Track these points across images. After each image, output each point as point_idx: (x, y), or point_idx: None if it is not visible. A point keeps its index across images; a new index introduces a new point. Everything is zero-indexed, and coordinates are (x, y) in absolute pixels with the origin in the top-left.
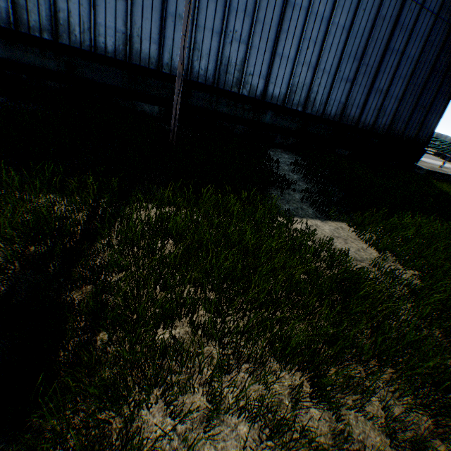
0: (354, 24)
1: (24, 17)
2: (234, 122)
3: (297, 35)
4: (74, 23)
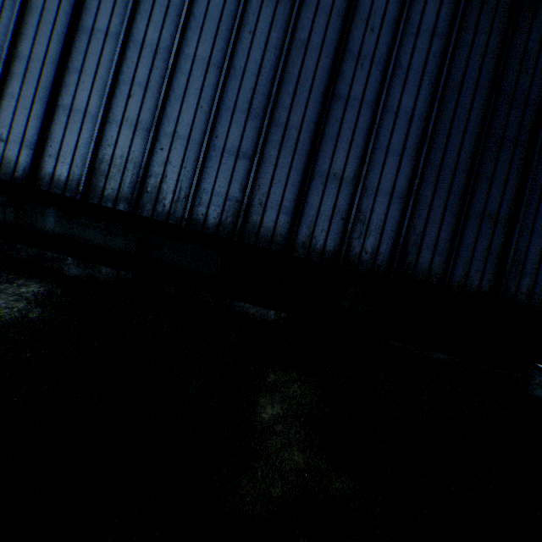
0: (235, 55)
1: None
2: None
3: (102, 76)
4: None
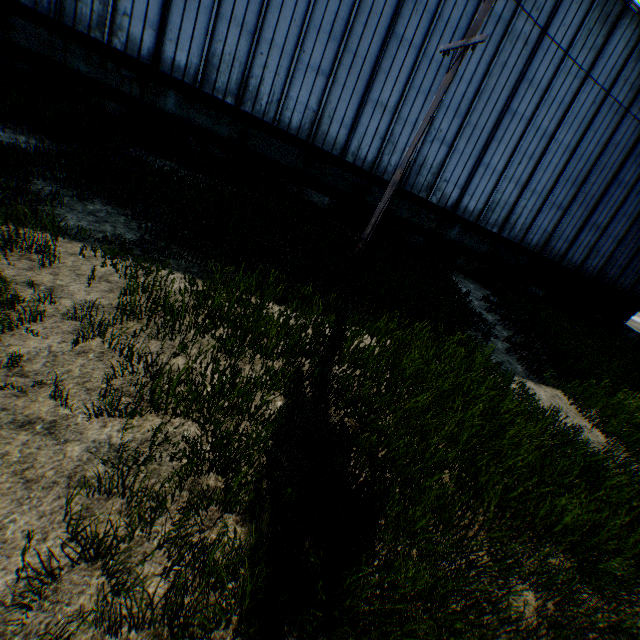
0: (580, 145)
1: (212, 76)
2: (412, 232)
3: (510, 146)
4: (263, 92)
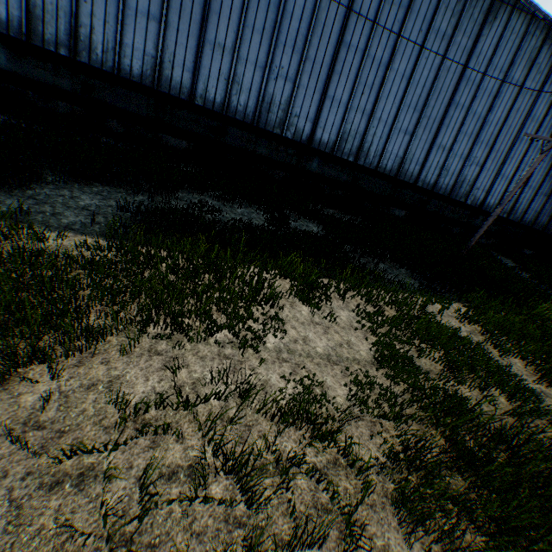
0: None
1: (342, 145)
2: (453, 225)
3: (517, 160)
4: (372, 150)
